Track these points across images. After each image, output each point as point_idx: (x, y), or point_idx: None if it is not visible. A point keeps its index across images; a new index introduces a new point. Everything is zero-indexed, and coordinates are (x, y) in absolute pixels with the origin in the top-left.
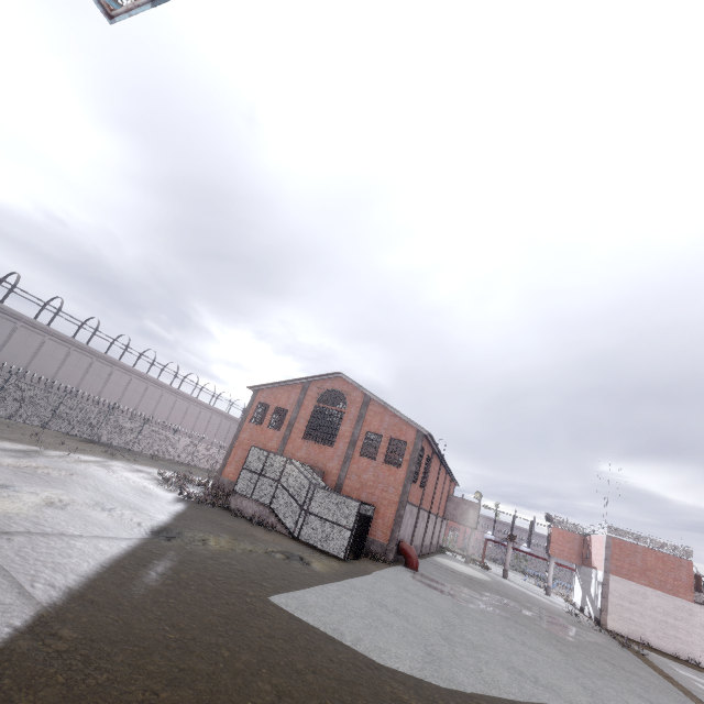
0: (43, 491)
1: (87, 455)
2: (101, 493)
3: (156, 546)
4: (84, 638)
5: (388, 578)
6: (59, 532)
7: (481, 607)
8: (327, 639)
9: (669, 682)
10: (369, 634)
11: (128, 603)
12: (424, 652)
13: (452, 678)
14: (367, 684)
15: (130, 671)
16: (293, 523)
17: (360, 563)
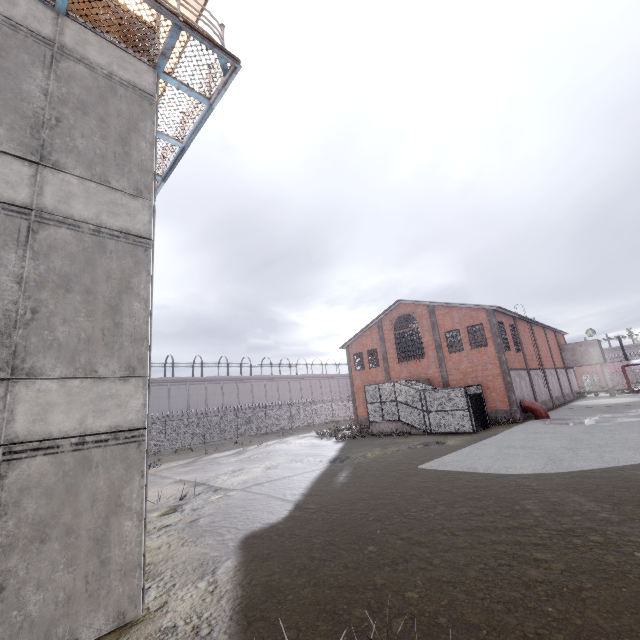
0: (261, 464)
1: (270, 441)
2: (290, 455)
3: (336, 467)
4: (321, 506)
5: (517, 431)
6: (282, 477)
7: (618, 422)
8: (464, 474)
9: None
10: (497, 463)
11: (334, 491)
12: (546, 460)
13: (571, 466)
14: (497, 485)
15: (350, 511)
16: (422, 424)
17: (489, 430)
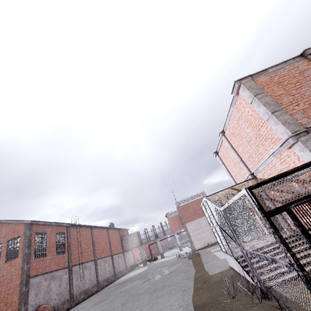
0: None
1: None
2: None
3: None
4: None
5: None
6: None
7: None
8: None
9: (194, 269)
10: None
11: None
12: None
13: None
14: None
15: None
16: None
17: None
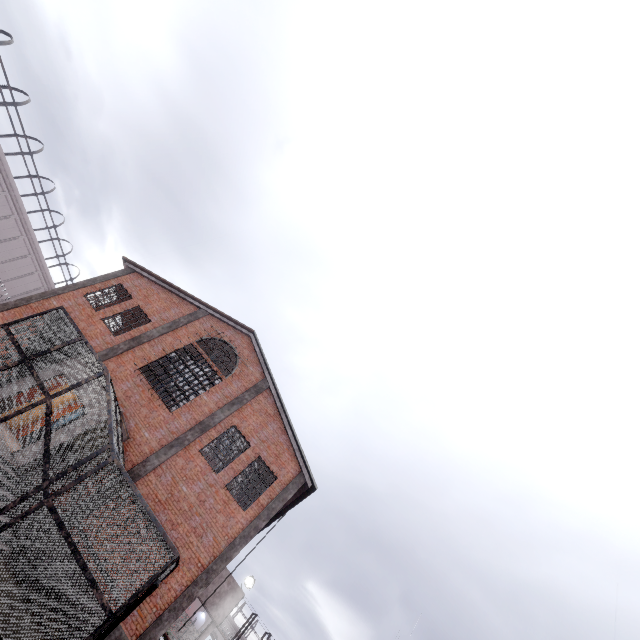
0: None
1: None
2: None
3: None
4: None
5: None
6: None
7: None
8: None
9: None
10: None
11: None
12: None
13: None
14: None
15: None
16: None
17: None
